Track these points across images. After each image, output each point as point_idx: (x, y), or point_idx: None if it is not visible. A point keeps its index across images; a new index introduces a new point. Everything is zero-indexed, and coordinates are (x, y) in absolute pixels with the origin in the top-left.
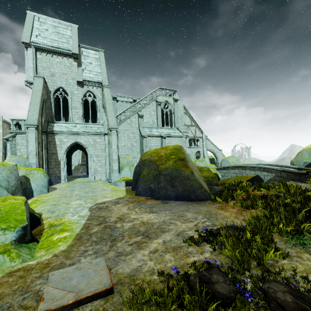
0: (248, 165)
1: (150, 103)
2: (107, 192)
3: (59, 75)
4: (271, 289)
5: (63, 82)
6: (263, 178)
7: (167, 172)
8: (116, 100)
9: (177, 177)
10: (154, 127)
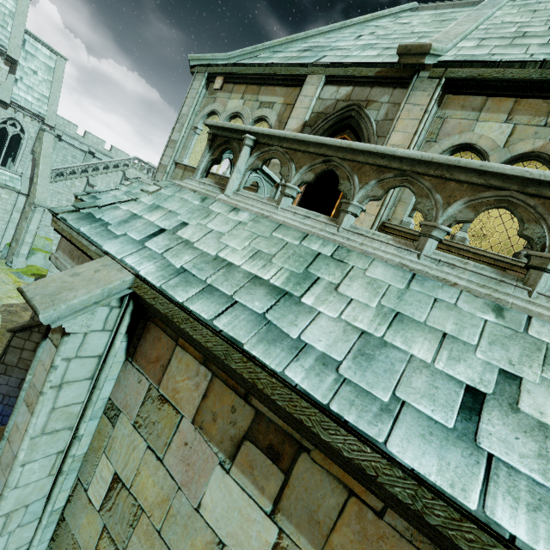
0: None
1: (114, 171)
2: (10, 288)
3: None
4: None
5: None
6: None
7: None
8: (60, 138)
9: None
10: None
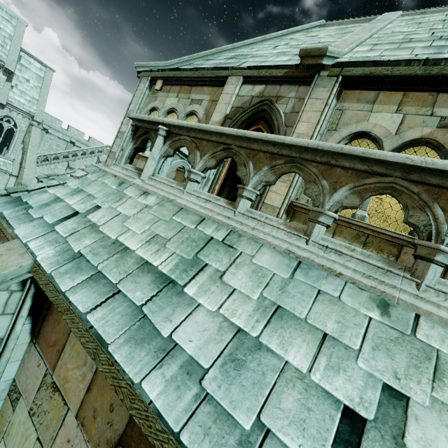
0: None
1: (90, 157)
2: None
3: None
4: None
5: None
6: None
7: None
8: (47, 131)
9: None
10: None
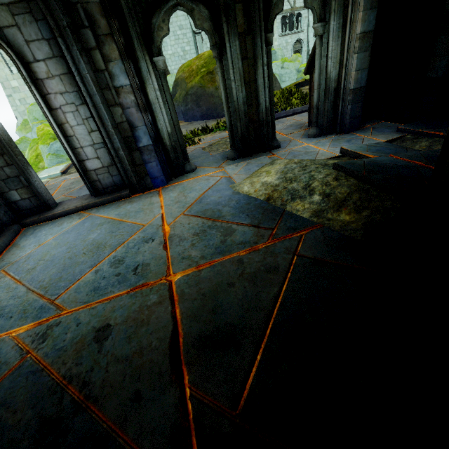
0: None
1: None
2: None
3: None
4: None
5: None
6: None
7: (193, 91)
8: None
9: (202, 96)
10: None
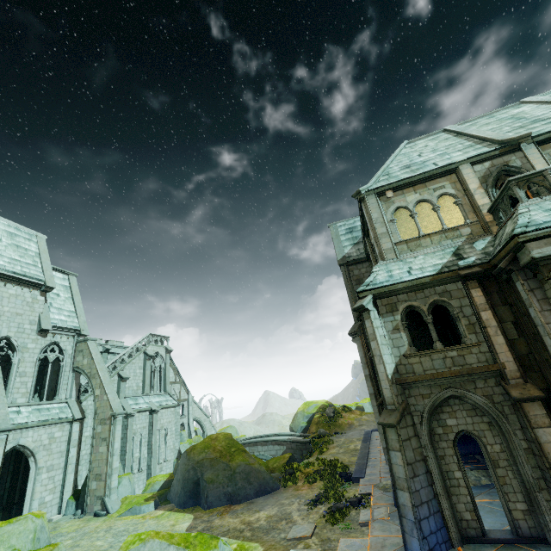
0: (260, 439)
1: (137, 356)
2: (154, 522)
3: (8, 316)
4: (351, 500)
5: (13, 329)
6: (276, 453)
7: (241, 469)
8: None
9: (251, 472)
10: (140, 395)
